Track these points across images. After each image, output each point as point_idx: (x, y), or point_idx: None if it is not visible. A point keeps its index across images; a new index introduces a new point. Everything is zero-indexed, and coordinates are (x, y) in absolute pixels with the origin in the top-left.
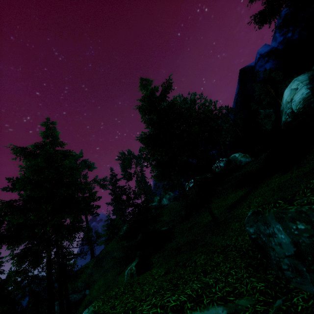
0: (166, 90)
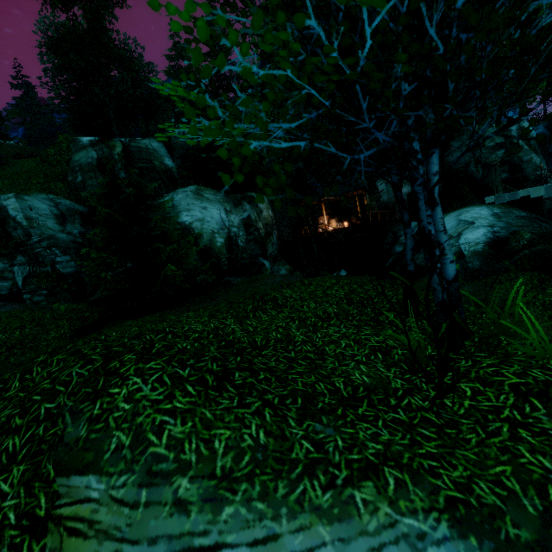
0: None
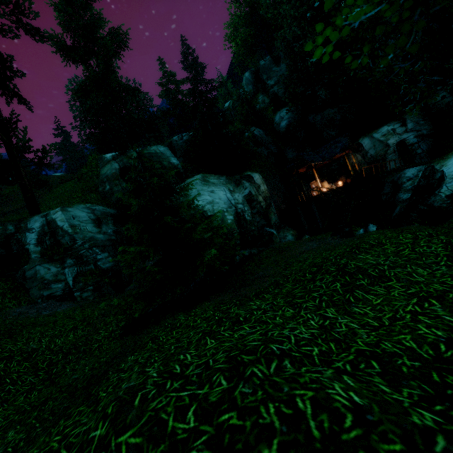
0: (181, 82)
